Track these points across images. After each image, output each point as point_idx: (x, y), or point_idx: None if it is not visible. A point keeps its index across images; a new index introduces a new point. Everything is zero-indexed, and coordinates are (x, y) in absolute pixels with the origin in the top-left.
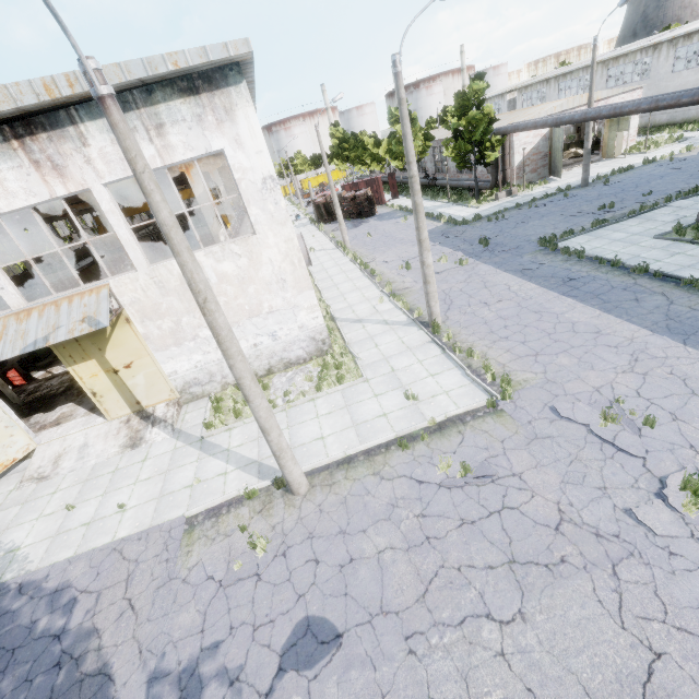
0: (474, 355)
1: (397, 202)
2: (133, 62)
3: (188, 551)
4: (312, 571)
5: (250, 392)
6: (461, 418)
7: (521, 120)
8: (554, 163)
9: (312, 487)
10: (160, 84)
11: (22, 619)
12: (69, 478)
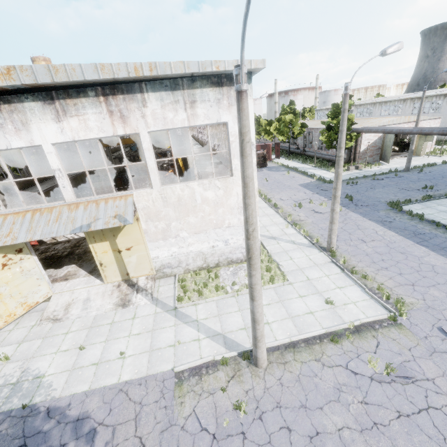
0: (368, 278)
1: (279, 161)
2: (192, 62)
3: (181, 401)
4: (287, 438)
5: (258, 294)
6: (371, 325)
7: (367, 125)
8: (384, 153)
9: (270, 363)
10: (200, 77)
11: (52, 441)
12: (77, 323)
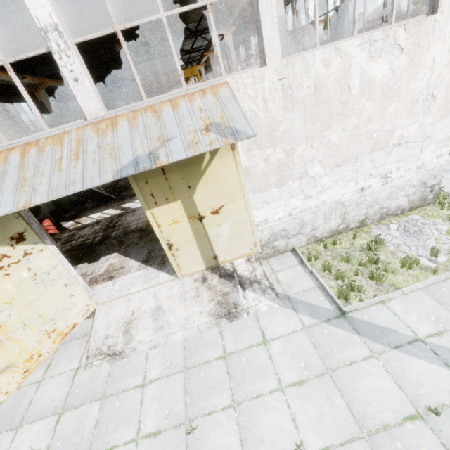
0: None
1: None
2: None
3: None
4: None
5: None
6: None
7: None
8: None
9: None
10: None
11: None
12: (155, 361)
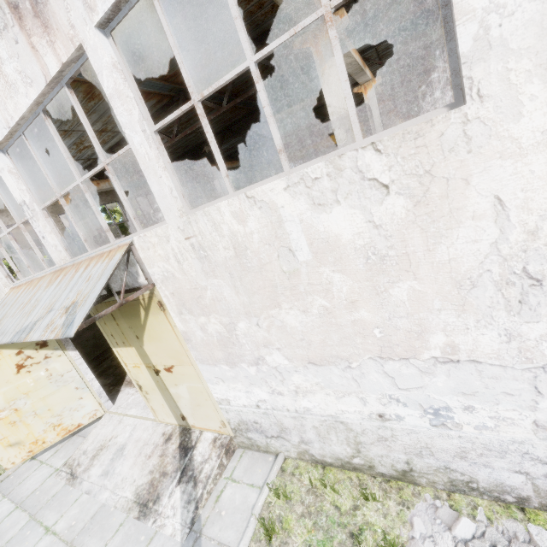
0: None
1: None
2: None
3: None
4: None
5: None
6: None
7: None
8: None
9: None
10: None
11: None
12: (74, 510)
